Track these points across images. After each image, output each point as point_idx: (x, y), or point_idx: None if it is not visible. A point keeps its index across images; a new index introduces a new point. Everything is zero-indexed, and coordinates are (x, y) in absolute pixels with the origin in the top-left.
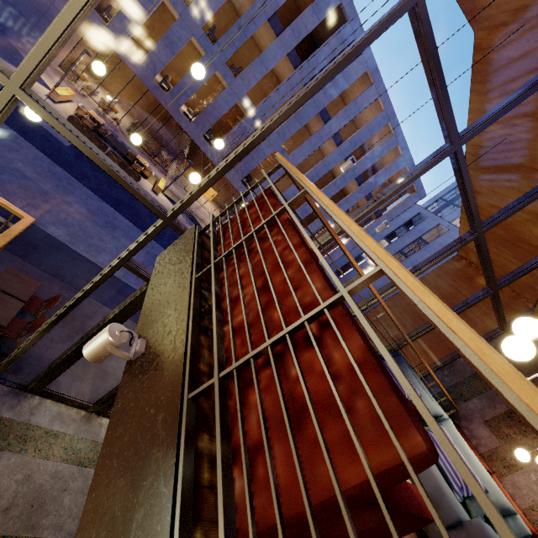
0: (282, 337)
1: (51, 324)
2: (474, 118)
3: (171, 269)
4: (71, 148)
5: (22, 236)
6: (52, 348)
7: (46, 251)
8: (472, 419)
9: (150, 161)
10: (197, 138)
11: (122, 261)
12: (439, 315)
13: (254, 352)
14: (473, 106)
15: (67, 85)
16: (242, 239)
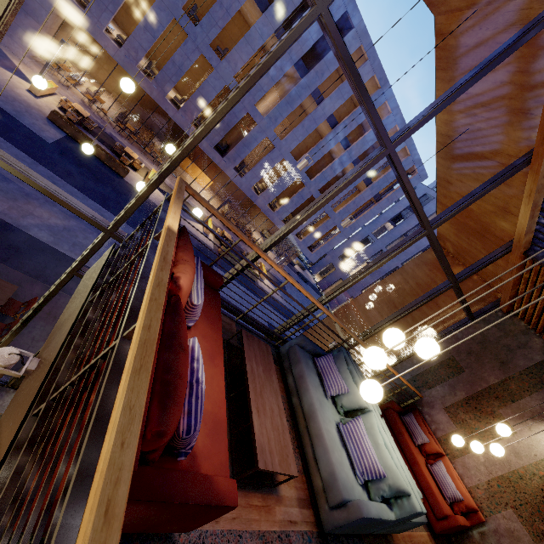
0: (86, 370)
1: (19, 329)
2: None
3: (83, 289)
4: (55, 145)
5: (4, 240)
6: (34, 346)
7: (29, 253)
8: (433, 406)
9: (141, 152)
10: (185, 126)
11: (73, 271)
12: (124, 371)
13: (70, 381)
14: (439, 94)
15: (50, 77)
16: (122, 269)
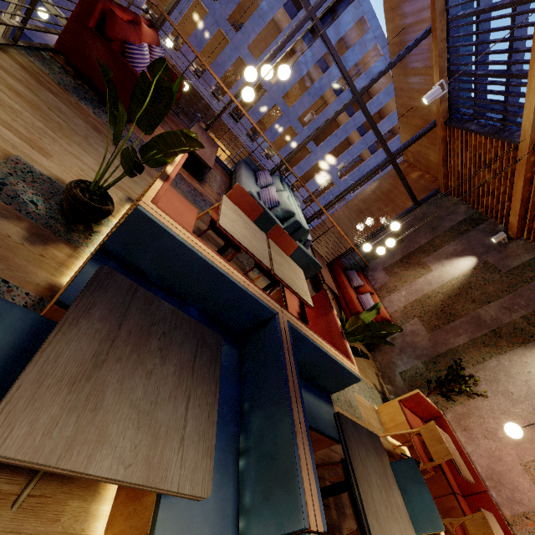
0: None
1: None
2: (388, 18)
3: None
4: None
5: None
6: None
7: None
8: (376, 269)
9: None
10: (204, 93)
11: None
12: None
13: None
14: (385, 6)
15: None
16: None
